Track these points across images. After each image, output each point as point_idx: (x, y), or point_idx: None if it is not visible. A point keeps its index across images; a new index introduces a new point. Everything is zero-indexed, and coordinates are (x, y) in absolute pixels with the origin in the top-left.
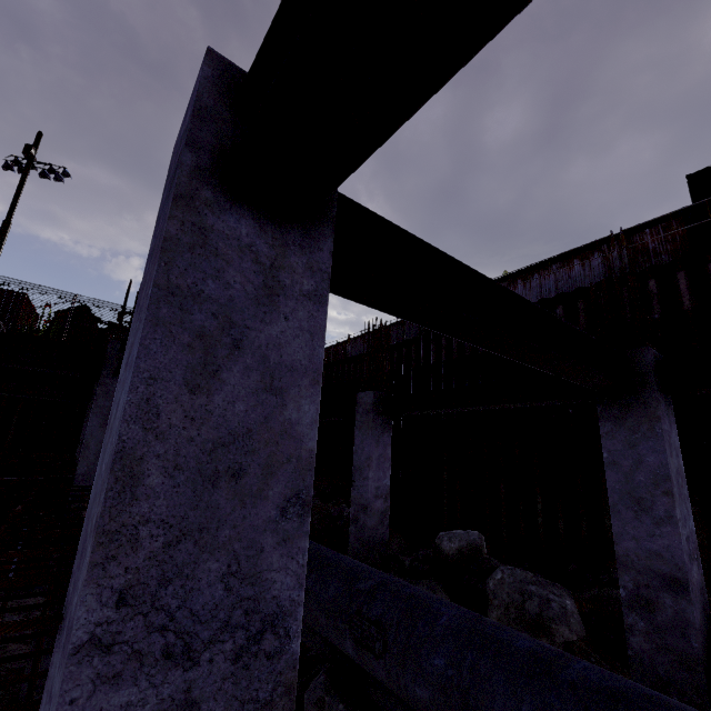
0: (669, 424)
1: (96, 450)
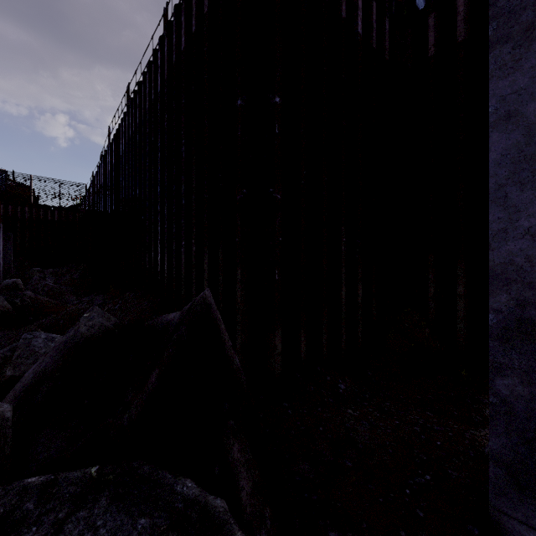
0: None
1: None
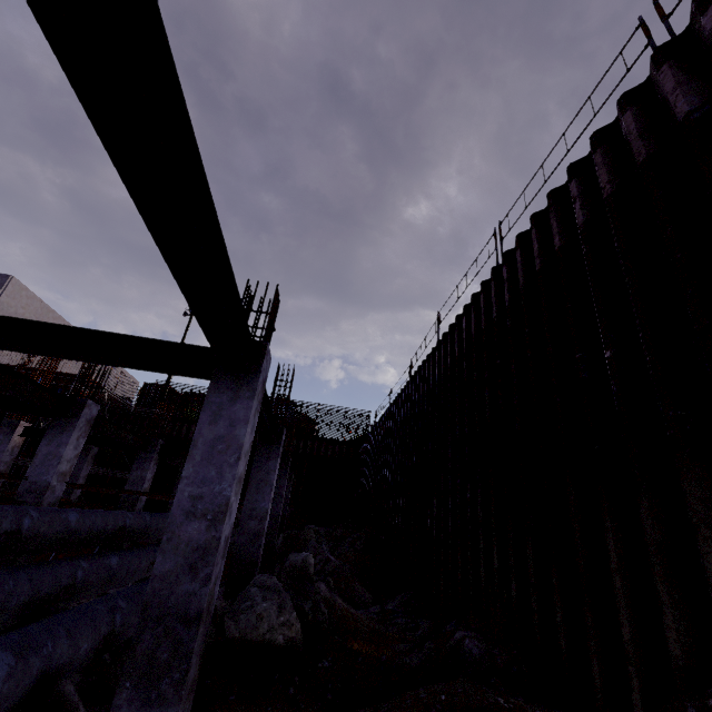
0: (230, 398)
1: (41, 459)
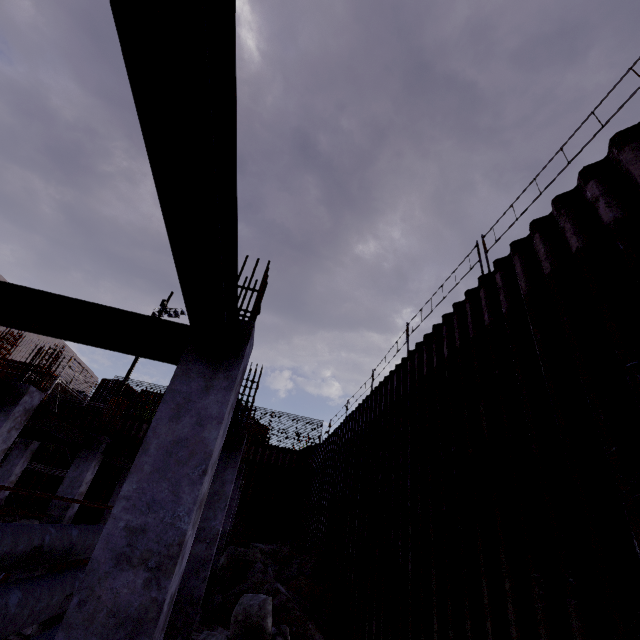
0: (201, 388)
1: None
